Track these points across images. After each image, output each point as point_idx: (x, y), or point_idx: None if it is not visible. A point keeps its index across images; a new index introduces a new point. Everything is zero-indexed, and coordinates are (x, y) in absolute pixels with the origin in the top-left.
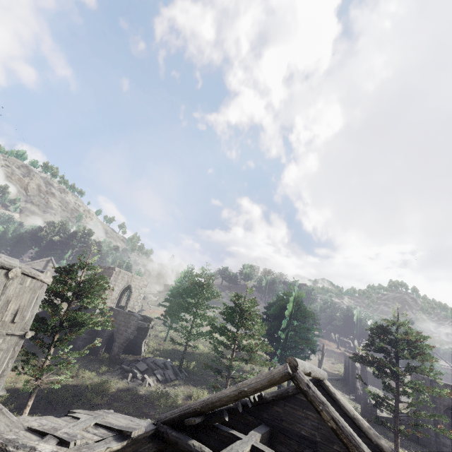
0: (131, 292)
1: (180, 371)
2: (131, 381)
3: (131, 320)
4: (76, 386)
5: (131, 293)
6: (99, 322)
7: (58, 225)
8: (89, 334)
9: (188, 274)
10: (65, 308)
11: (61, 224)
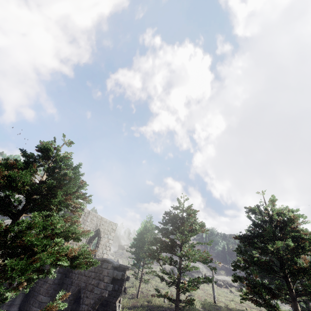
0: (100, 238)
1: None
2: None
3: (104, 269)
4: None
5: (99, 238)
6: None
7: None
8: (48, 295)
9: (147, 223)
10: None
11: None
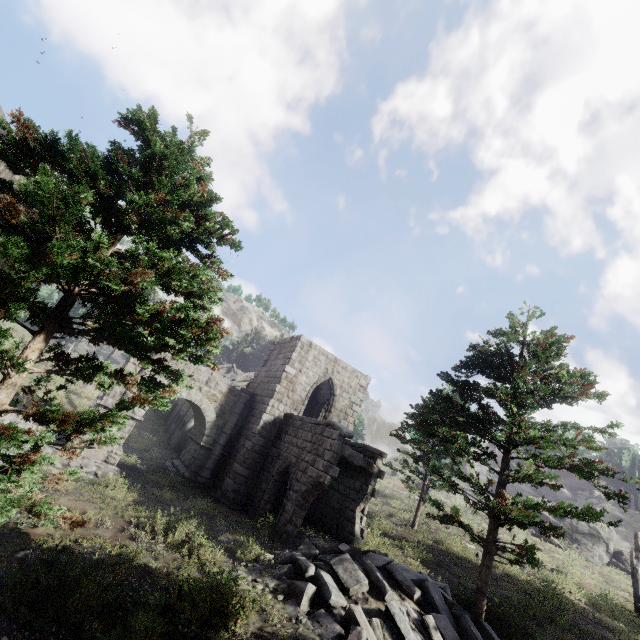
0: (334, 396)
1: (480, 632)
2: (310, 614)
3: (326, 438)
4: (149, 576)
5: (332, 397)
6: (172, 316)
7: (250, 332)
8: (246, 465)
9: None
10: (212, 405)
11: (255, 331)
